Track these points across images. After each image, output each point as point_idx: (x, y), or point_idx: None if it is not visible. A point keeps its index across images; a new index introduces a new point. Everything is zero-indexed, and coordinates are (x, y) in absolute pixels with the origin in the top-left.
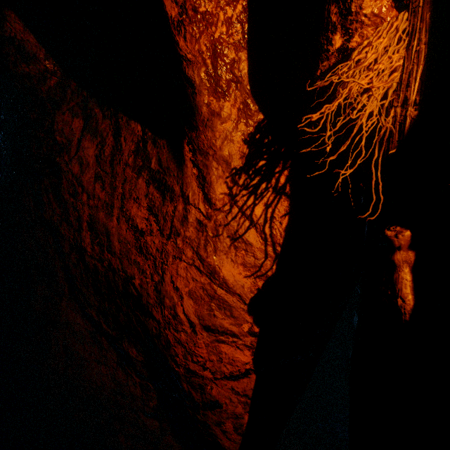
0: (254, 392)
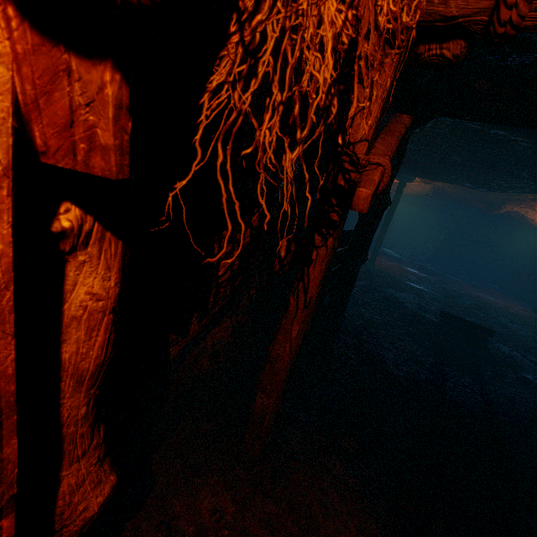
0: None
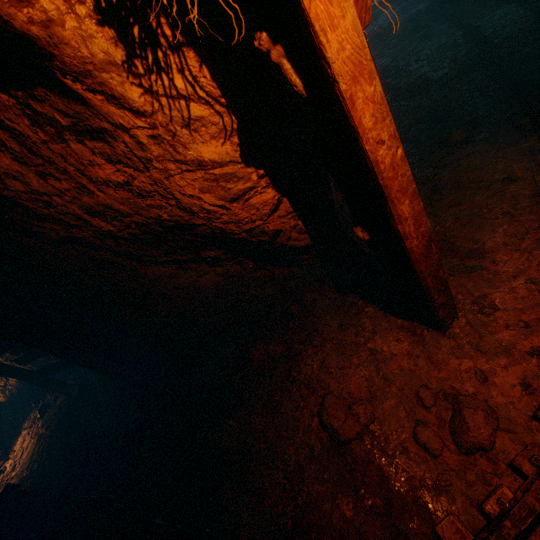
0: (293, 207)
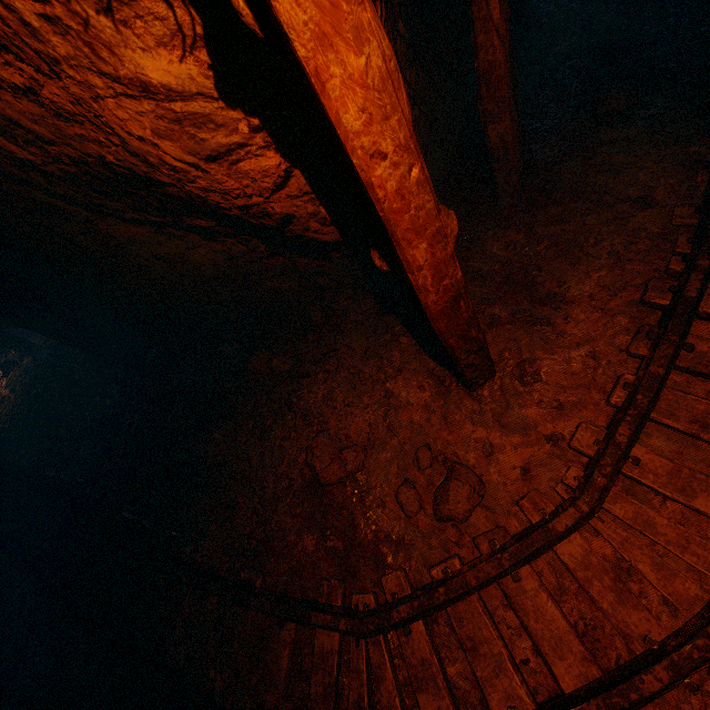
0: (312, 186)
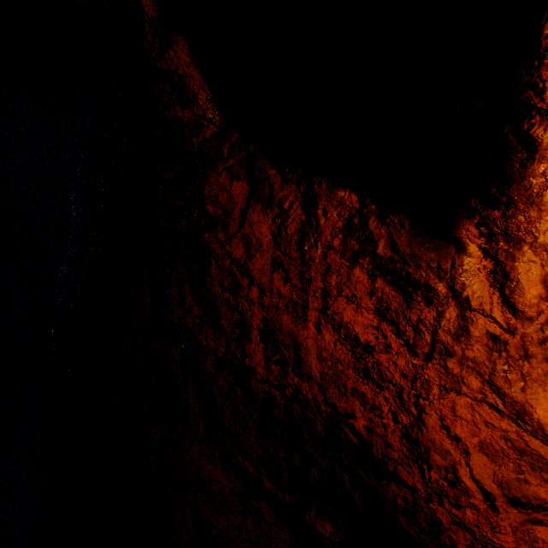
0: None
